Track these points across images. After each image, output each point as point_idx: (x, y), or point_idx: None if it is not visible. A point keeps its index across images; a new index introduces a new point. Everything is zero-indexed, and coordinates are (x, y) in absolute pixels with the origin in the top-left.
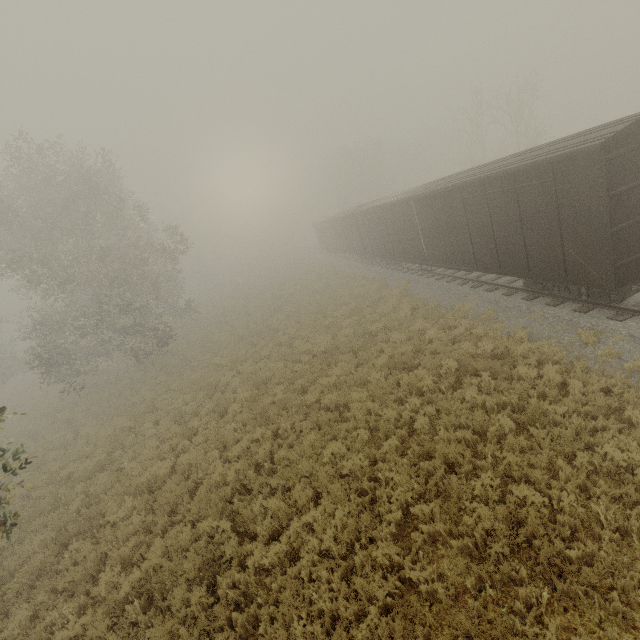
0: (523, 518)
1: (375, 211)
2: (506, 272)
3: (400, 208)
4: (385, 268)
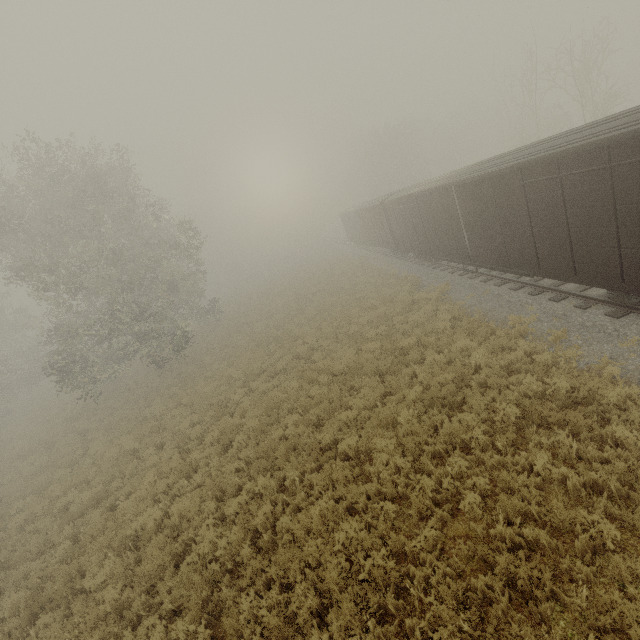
0: None
1: (407, 200)
2: (584, 280)
3: (438, 197)
4: (419, 264)
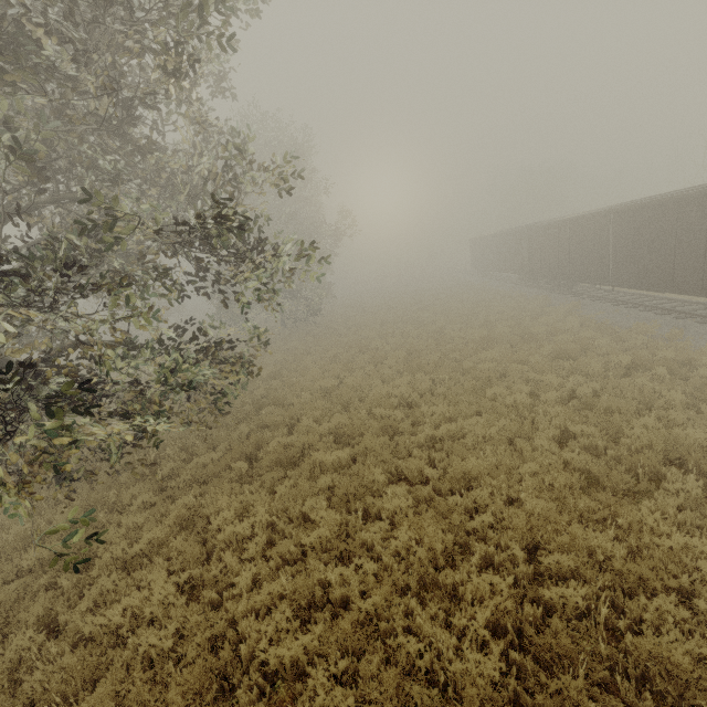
0: (680, 445)
1: (559, 225)
2: None
3: (594, 222)
4: (549, 291)
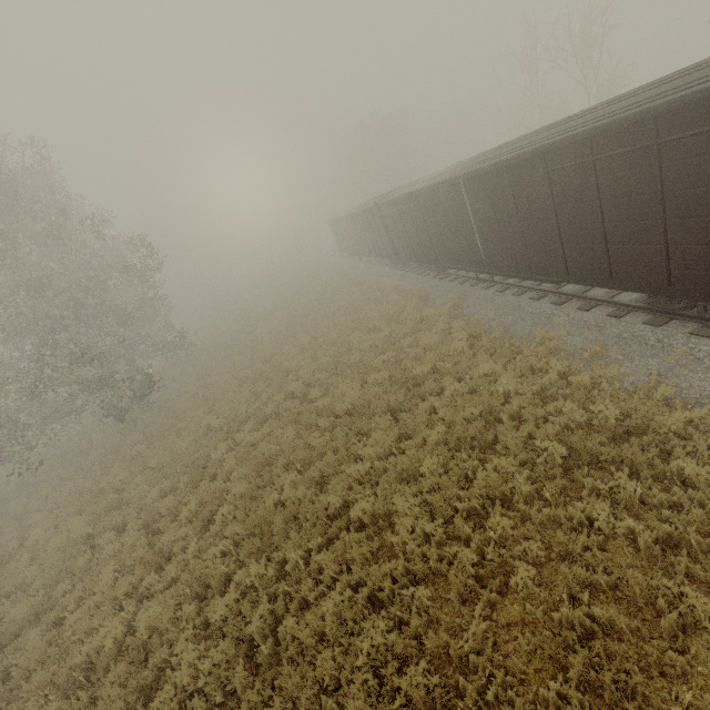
0: None
1: (407, 200)
2: (622, 285)
3: (443, 194)
4: (423, 275)
